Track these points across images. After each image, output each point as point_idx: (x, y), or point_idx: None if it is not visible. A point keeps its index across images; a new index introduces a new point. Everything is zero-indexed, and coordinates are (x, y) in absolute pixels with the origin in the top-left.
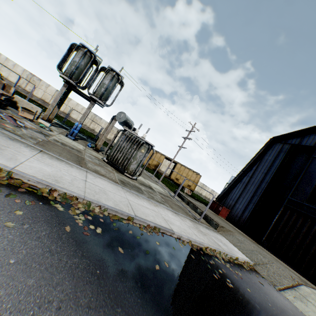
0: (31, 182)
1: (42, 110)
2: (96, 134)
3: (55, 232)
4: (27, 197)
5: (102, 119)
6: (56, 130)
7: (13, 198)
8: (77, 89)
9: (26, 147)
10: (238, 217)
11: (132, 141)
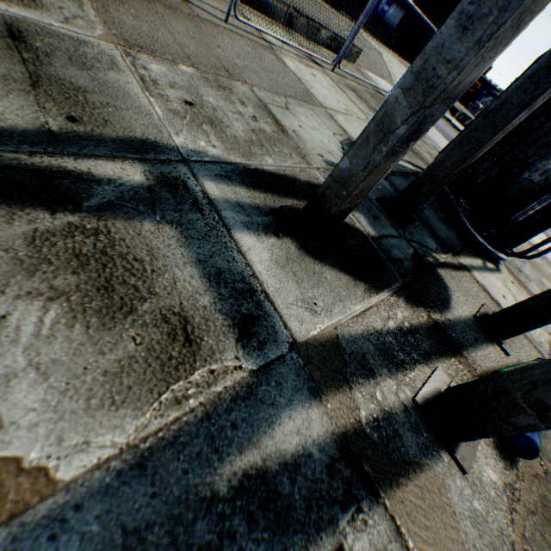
0: None
1: None
2: None
3: None
4: None
5: None
6: None
7: None
8: None
9: None
10: None
11: None
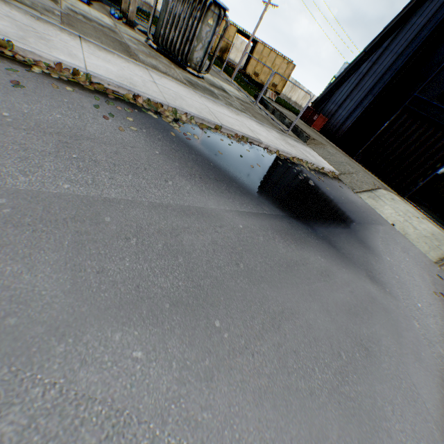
0: (111, 88)
1: None
2: None
3: (166, 137)
4: (121, 104)
5: None
6: None
7: (113, 105)
8: None
9: (62, 33)
10: (336, 128)
11: (191, 2)
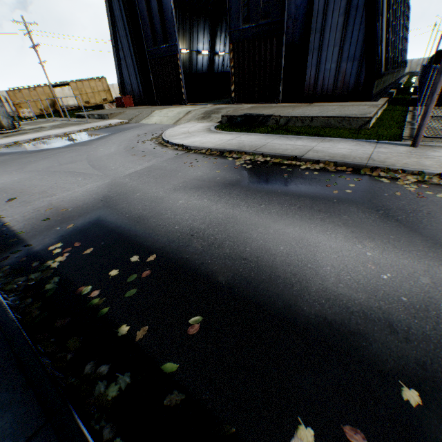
0: None
1: None
2: None
3: None
4: None
5: None
6: None
7: None
8: None
9: None
10: (140, 97)
11: None
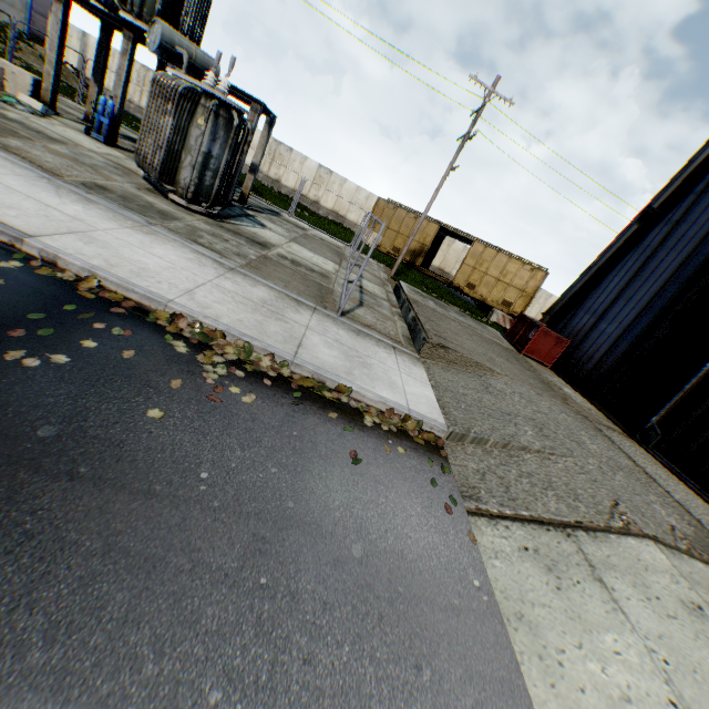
0: None
1: (35, 80)
2: (284, 192)
3: None
4: None
5: (293, 152)
6: (75, 127)
7: None
8: (89, 5)
9: None
10: (593, 361)
11: (164, 94)
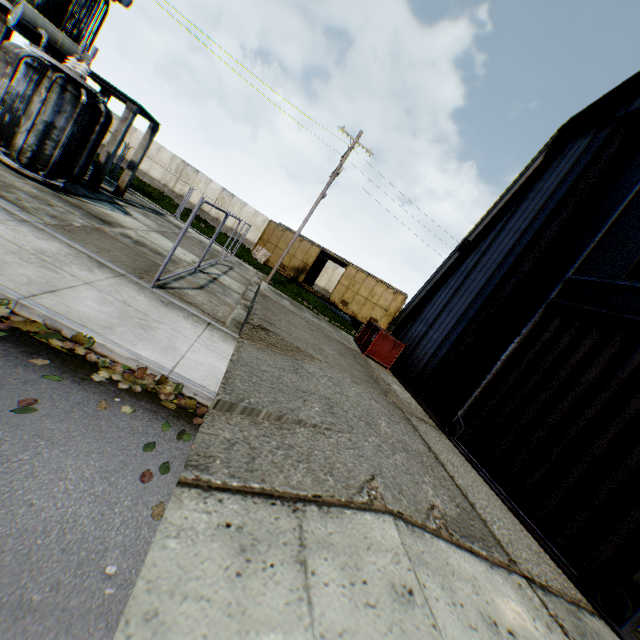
0: None
1: None
2: (187, 206)
3: None
4: None
5: (200, 173)
6: None
7: None
8: None
9: None
10: (422, 364)
11: (8, 59)
